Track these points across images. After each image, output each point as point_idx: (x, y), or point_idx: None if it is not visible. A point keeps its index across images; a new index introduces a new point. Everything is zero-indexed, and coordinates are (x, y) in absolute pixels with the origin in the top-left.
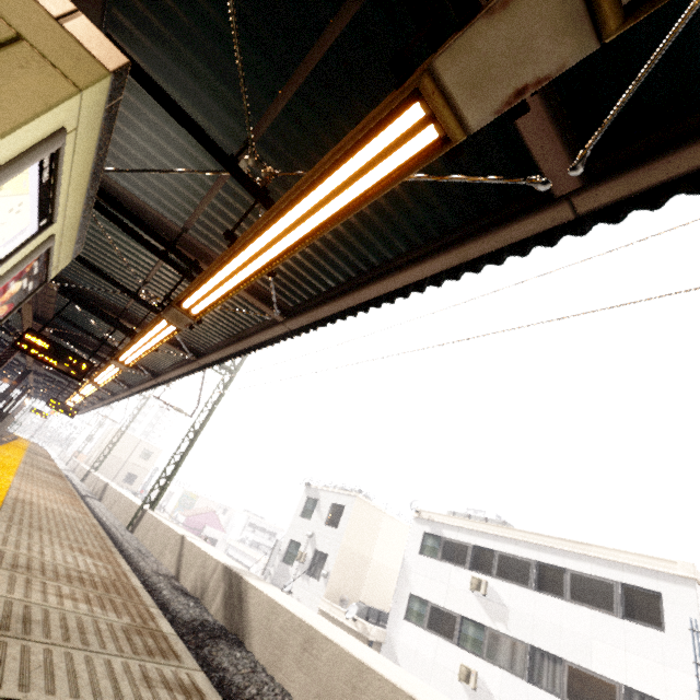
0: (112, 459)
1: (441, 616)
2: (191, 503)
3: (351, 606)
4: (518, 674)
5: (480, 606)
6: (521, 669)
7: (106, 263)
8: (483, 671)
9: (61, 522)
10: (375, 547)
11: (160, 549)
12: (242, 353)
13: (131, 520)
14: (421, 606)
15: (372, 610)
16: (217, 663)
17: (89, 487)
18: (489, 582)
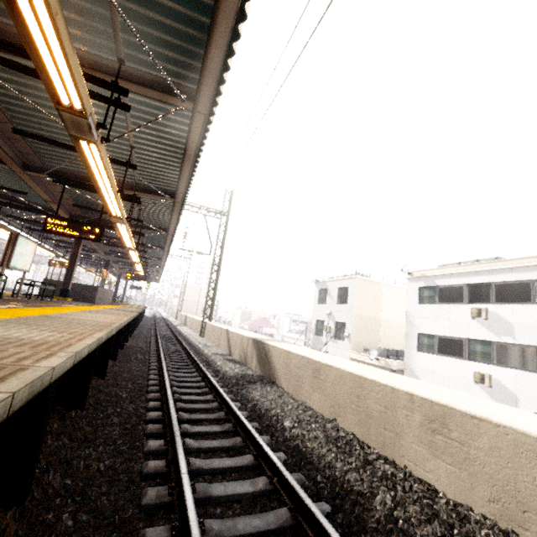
0: (189, 304)
1: (448, 343)
2: (249, 317)
3: (372, 351)
4: (532, 370)
5: (484, 328)
6: (533, 366)
7: (54, 134)
8: (496, 373)
9: (74, 322)
10: (381, 309)
11: (218, 341)
12: (192, 171)
13: (200, 330)
14: (429, 340)
15: (390, 351)
16: (251, 397)
17: (179, 321)
18: (489, 308)
